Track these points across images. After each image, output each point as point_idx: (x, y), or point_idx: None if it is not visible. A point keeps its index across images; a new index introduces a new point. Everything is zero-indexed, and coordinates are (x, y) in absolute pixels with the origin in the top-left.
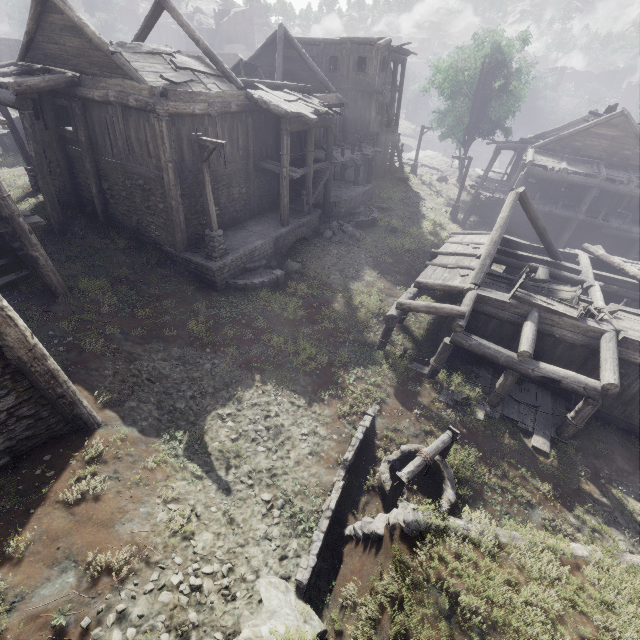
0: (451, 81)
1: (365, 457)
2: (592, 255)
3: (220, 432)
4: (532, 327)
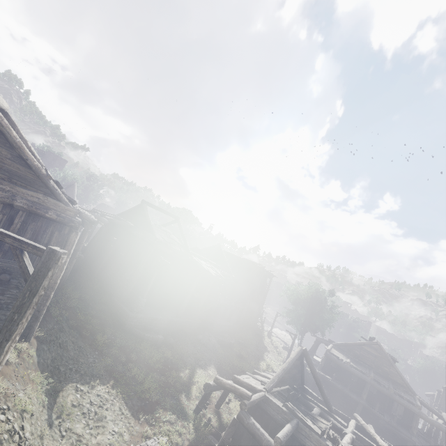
0: (294, 296)
1: None
2: (359, 423)
3: (70, 396)
4: (289, 426)
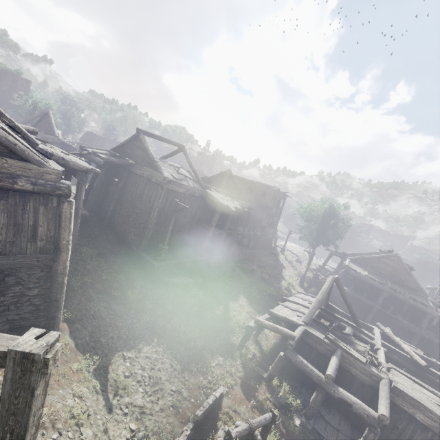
0: (308, 214)
1: (209, 423)
2: (382, 331)
3: (120, 367)
4: (336, 360)
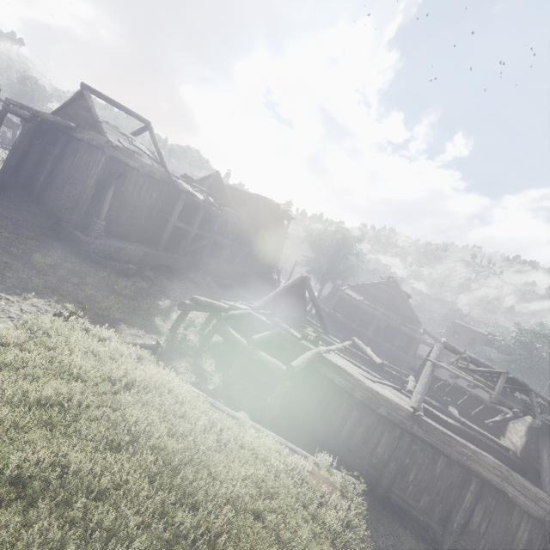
0: (316, 242)
1: None
2: (355, 343)
3: None
4: (267, 332)
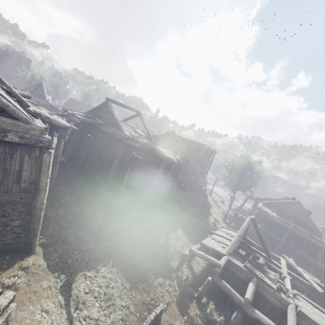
0: (231, 166)
1: None
2: (287, 261)
3: (81, 284)
4: (253, 286)
